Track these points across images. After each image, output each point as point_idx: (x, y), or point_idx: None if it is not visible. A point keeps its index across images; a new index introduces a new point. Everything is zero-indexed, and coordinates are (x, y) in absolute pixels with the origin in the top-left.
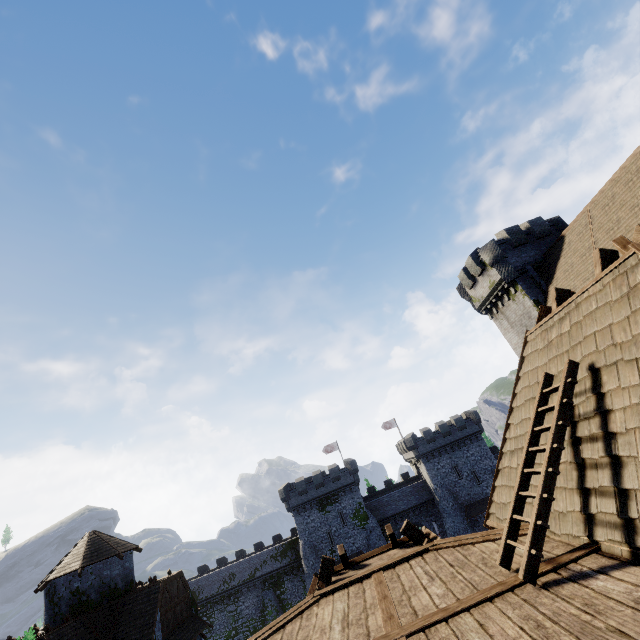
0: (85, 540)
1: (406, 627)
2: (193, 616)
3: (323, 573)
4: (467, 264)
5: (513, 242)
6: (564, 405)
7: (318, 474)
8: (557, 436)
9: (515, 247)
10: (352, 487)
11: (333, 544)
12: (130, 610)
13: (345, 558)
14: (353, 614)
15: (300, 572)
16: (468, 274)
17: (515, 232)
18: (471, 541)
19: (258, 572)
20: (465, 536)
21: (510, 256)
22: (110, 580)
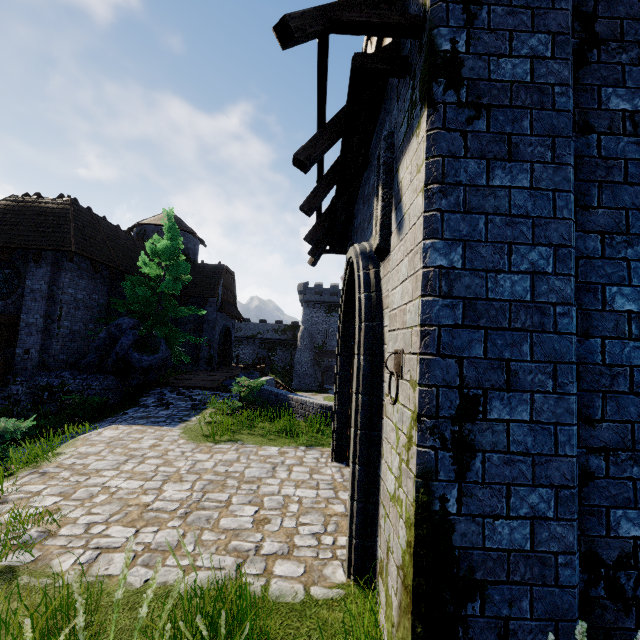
0: None
1: None
2: (235, 307)
3: None
4: None
5: None
6: None
7: (336, 285)
8: None
9: None
10: None
11: (327, 339)
12: (200, 272)
13: None
14: None
15: (291, 349)
16: None
17: None
18: None
19: (260, 335)
20: None
21: None
22: (185, 248)
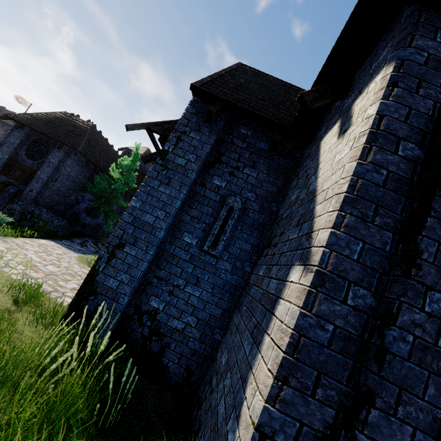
0: (146, 148)
1: None
2: None
3: None
4: None
5: None
6: None
7: None
8: None
9: None
10: None
11: None
12: None
13: None
14: None
15: None
16: None
17: None
18: None
19: None
20: None
21: None
22: (147, 171)
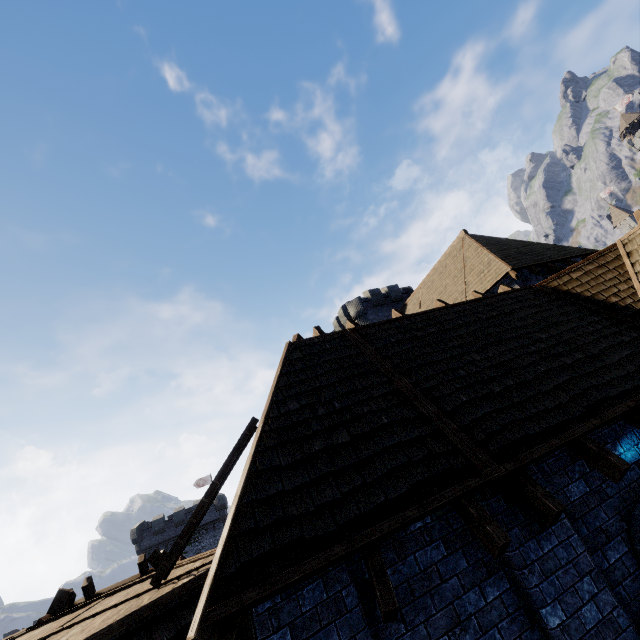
0: None
1: (47, 633)
2: None
3: (55, 605)
4: (339, 314)
5: (373, 302)
6: (235, 450)
7: (180, 510)
8: (220, 474)
9: (375, 306)
10: (216, 524)
11: None
12: None
13: (88, 589)
14: (35, 635)
15: None
16: (340, 323)
17: (376, 294)
18: (185, 562)
19: None
20: (187, 559)
21: (370, 313)
22: None
